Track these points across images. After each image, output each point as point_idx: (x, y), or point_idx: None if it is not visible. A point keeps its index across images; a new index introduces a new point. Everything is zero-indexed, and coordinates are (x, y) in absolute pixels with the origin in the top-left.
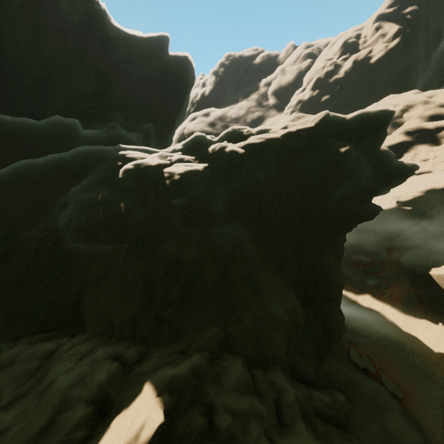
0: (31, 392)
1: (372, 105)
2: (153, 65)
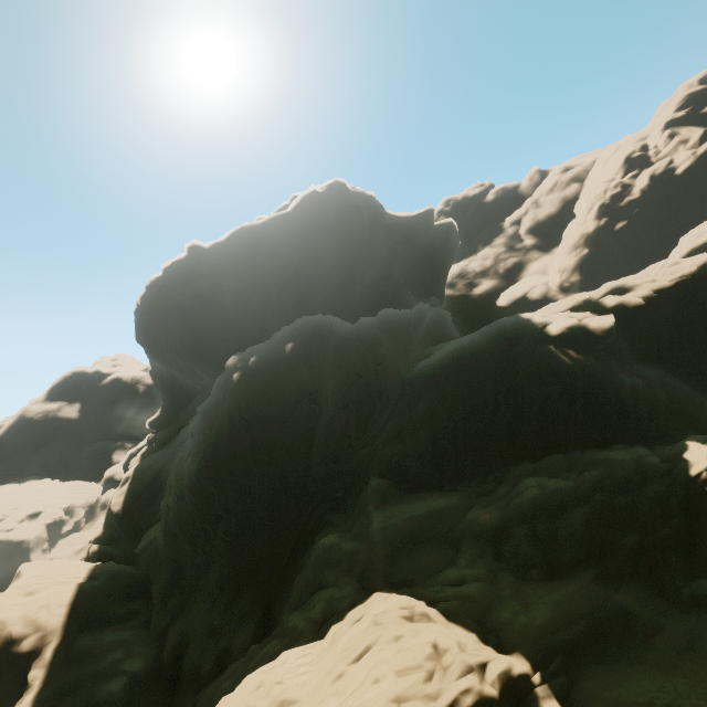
0: (594, 464)
1: (704, 224)
2: (422, 239)
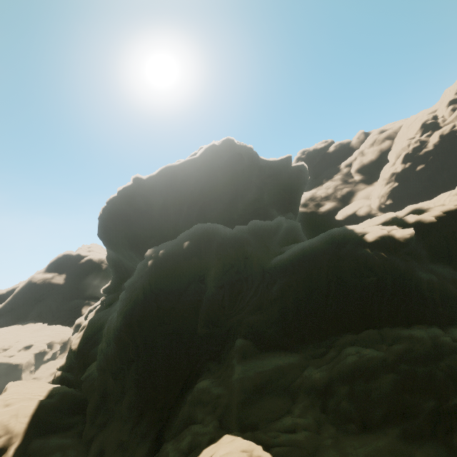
0: (400, 339)
1: None
2: (283, 175)
